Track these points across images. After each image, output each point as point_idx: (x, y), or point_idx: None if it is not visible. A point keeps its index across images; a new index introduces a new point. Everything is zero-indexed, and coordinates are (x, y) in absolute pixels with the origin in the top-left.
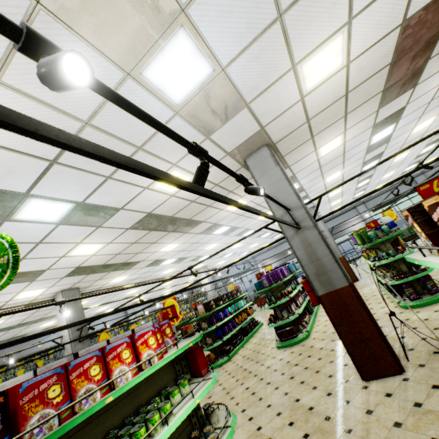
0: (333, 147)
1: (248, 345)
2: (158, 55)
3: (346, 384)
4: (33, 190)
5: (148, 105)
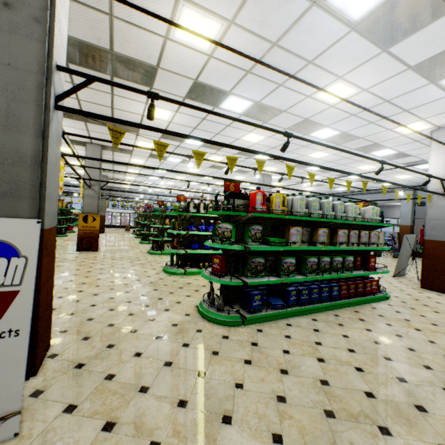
0: (149, 145)
1: None
2: None
3: None
4: None
5: None
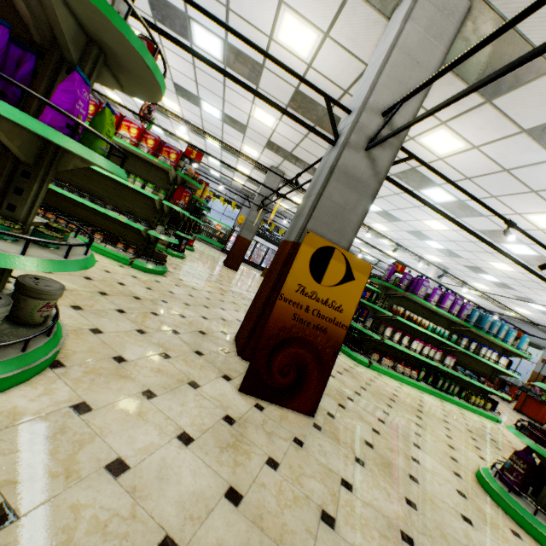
0: None
1: None
2: None
3: (236, 330)
4: (188, 11)
5: None
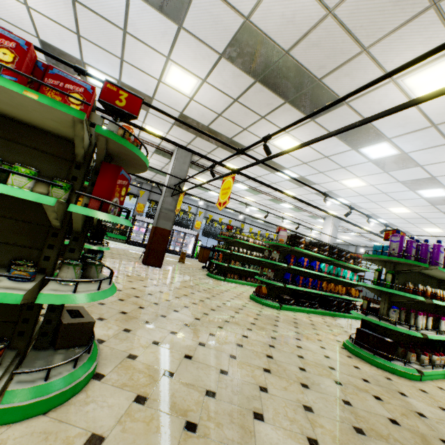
0: None
1: (315, 317)
2: None
3: None
4: None
5: None
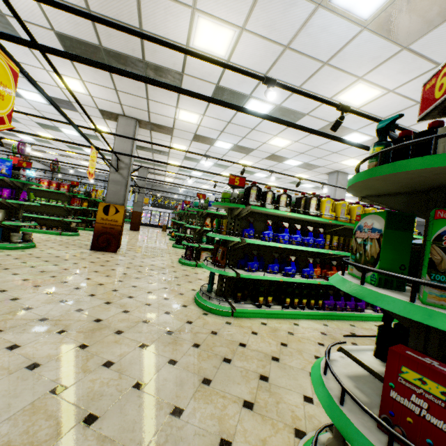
0: (194, 117)
1: None
2: (22, 94)
3: None
4: (56, 126)
5: (41, 105)
